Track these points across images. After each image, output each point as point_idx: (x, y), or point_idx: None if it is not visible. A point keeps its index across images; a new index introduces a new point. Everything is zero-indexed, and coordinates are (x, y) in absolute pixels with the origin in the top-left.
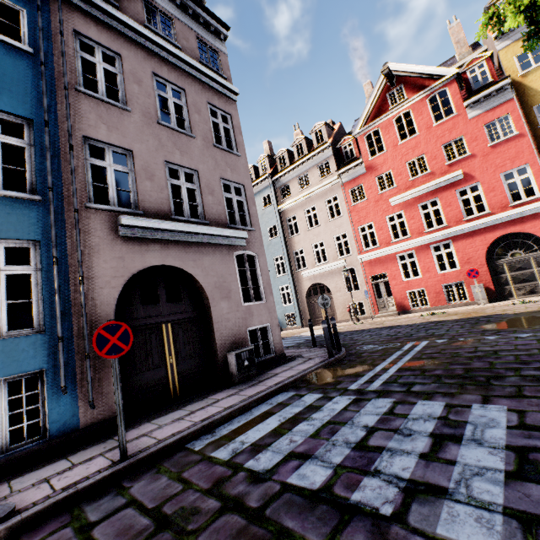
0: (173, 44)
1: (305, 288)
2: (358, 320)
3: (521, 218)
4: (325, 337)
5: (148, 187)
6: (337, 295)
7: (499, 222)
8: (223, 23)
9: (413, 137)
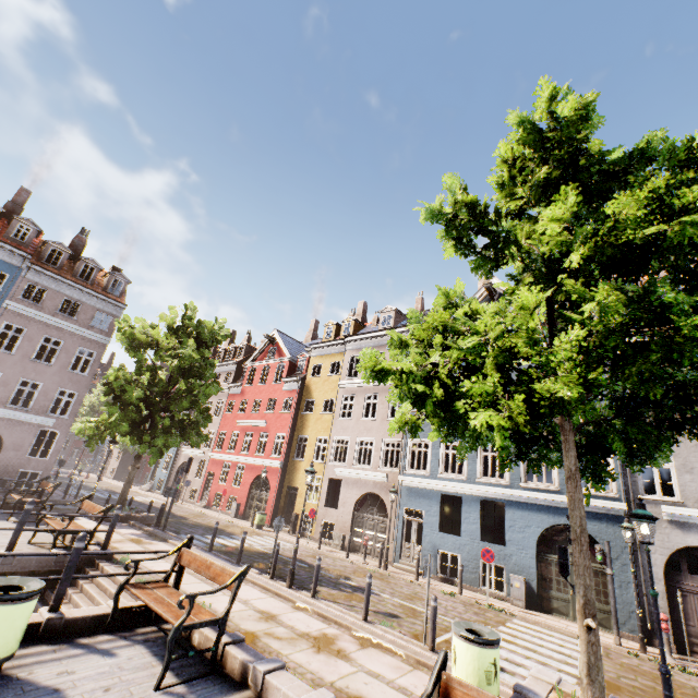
0: (72, 318)
1: (180, 462)
2: (177, 501)
3: (270, 467)
4: None
5: (2, 390)
6: (190, 477)
7: (263, 464)
8: (123, 303)
9: (264, 384)
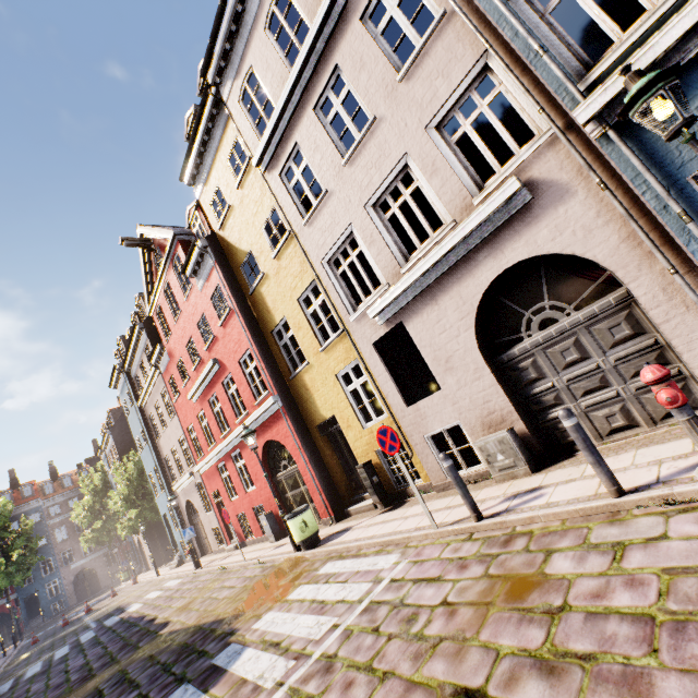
0: None
1: (184, 506)
2: (196, 566)
3: (268, 420)
4: None
5: None
6: (202, 517)
7: (256, 426)
8: None
9: (179, 315)
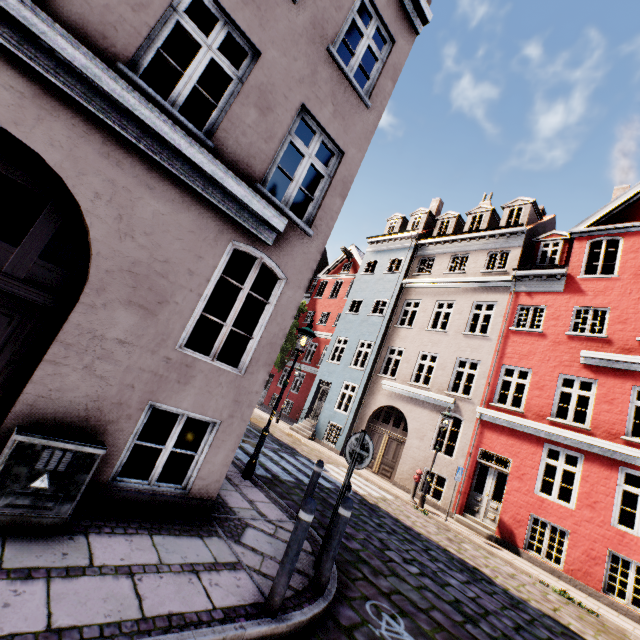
0: None
1: (377, 404)
2: (422, 503)
3: None
4: (287, 548)
5: None
6: (413, 443)
7: None
8: None
9: None
